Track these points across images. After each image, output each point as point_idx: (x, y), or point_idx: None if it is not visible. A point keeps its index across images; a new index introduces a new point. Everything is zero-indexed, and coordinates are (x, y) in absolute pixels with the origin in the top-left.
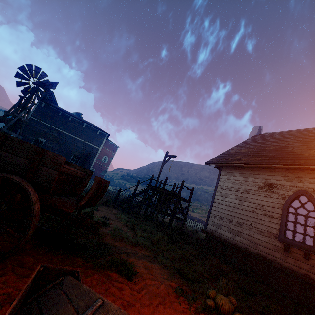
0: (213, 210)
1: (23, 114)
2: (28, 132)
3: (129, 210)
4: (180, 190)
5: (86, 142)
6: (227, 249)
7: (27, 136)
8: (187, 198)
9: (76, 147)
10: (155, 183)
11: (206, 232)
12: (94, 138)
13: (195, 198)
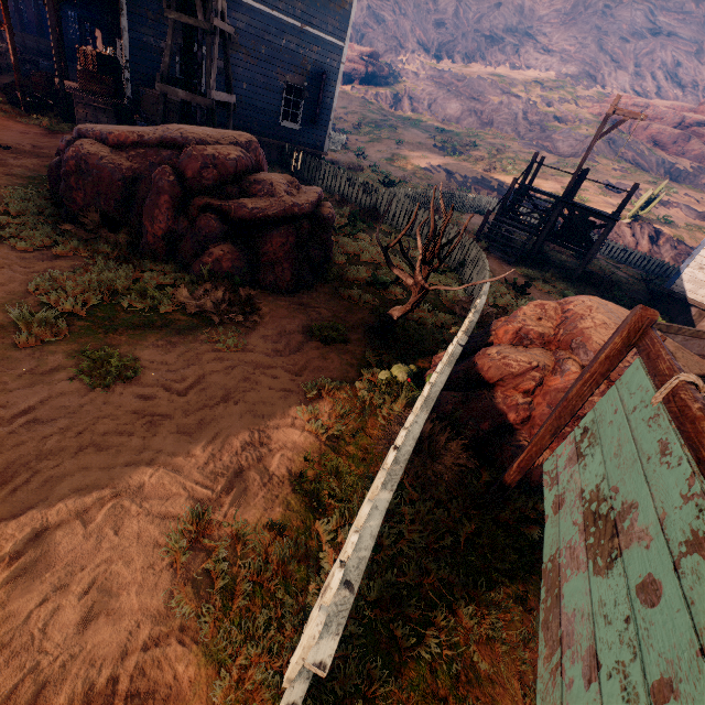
0: (701, 257)
1: (220, 7)
2: (148, 24)
3: (516, 257)
4: (624, 206)
5: (308, 29)
6: (704, 318)
7: (154, 44)
8: (464, 119)
9: (286, 57)
10: (565, 190)
11: (672, 292)
12: (326, 3)
13: (486, 119)
